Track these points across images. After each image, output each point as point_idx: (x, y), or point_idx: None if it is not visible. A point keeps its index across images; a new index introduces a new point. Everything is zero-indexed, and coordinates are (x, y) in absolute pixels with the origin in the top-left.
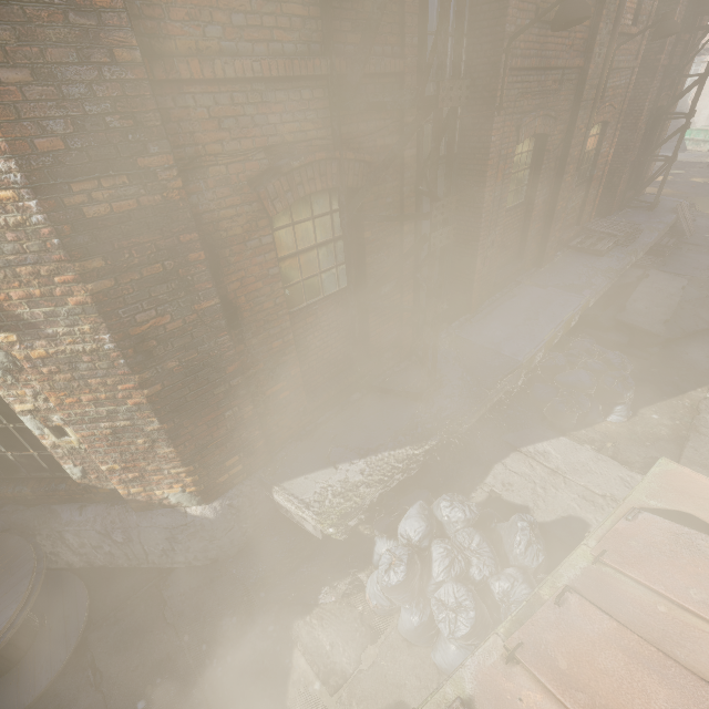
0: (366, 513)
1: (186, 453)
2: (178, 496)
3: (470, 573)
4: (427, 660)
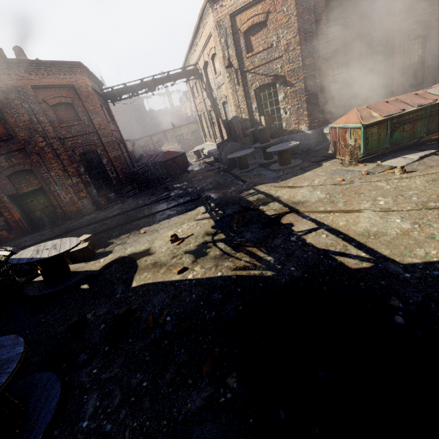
0: None
1: (308, 114)
2: (304, 128)
3: None
4: None
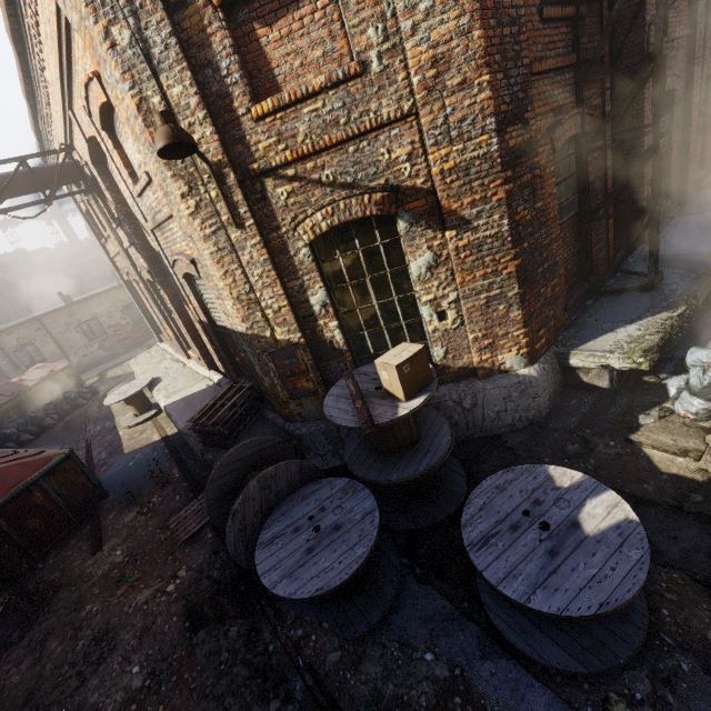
0: (656, 354)
1: (525, 317)
2: (512, 360)
3: None
4: None
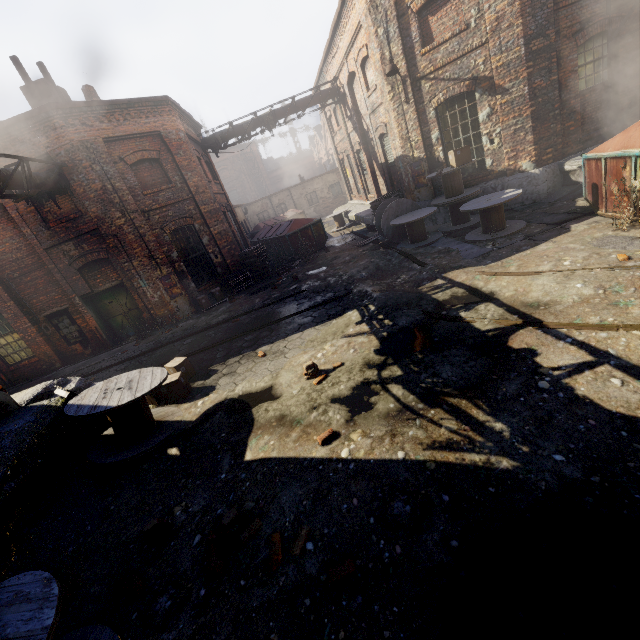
0: None
1: (536, 139)
2: (526, 165)
3: None
4: None
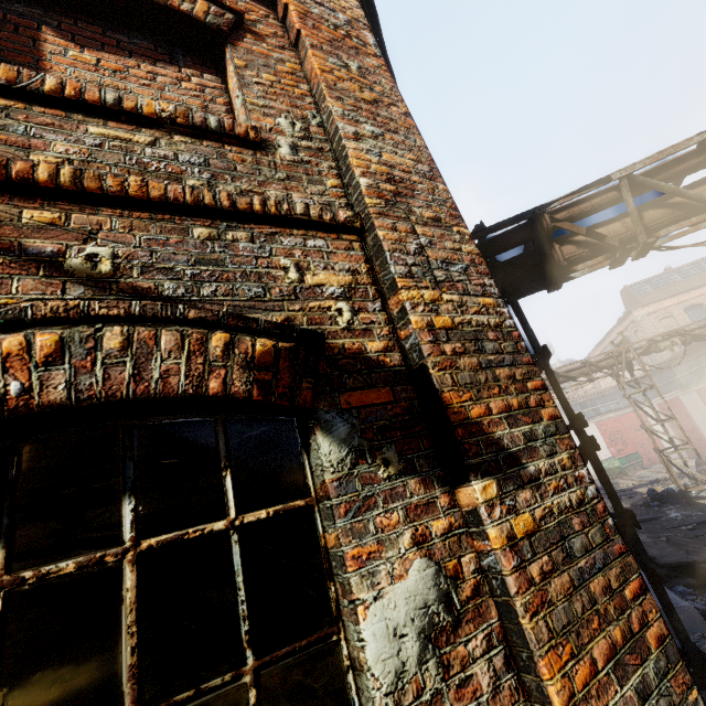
0: None
1: None
2: None
3: None
4: None
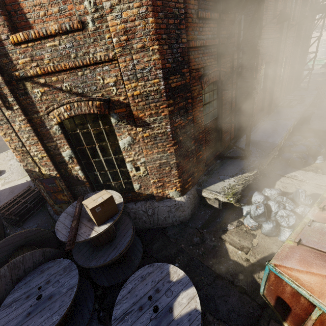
0: (239, 195)
1: (180, 173)
2: (173, 193)
3: (286, 209)
4: (277, 240)
